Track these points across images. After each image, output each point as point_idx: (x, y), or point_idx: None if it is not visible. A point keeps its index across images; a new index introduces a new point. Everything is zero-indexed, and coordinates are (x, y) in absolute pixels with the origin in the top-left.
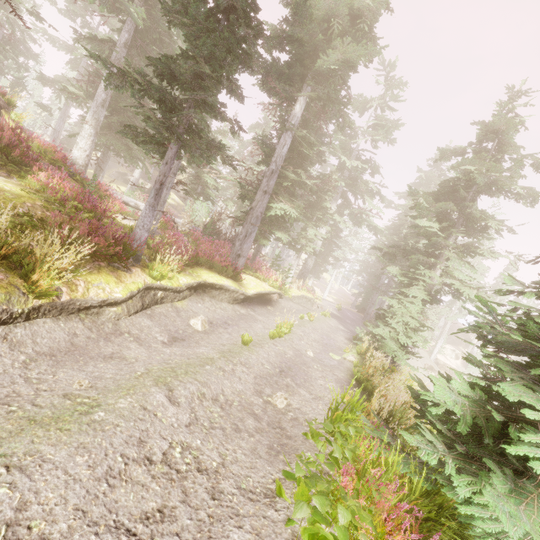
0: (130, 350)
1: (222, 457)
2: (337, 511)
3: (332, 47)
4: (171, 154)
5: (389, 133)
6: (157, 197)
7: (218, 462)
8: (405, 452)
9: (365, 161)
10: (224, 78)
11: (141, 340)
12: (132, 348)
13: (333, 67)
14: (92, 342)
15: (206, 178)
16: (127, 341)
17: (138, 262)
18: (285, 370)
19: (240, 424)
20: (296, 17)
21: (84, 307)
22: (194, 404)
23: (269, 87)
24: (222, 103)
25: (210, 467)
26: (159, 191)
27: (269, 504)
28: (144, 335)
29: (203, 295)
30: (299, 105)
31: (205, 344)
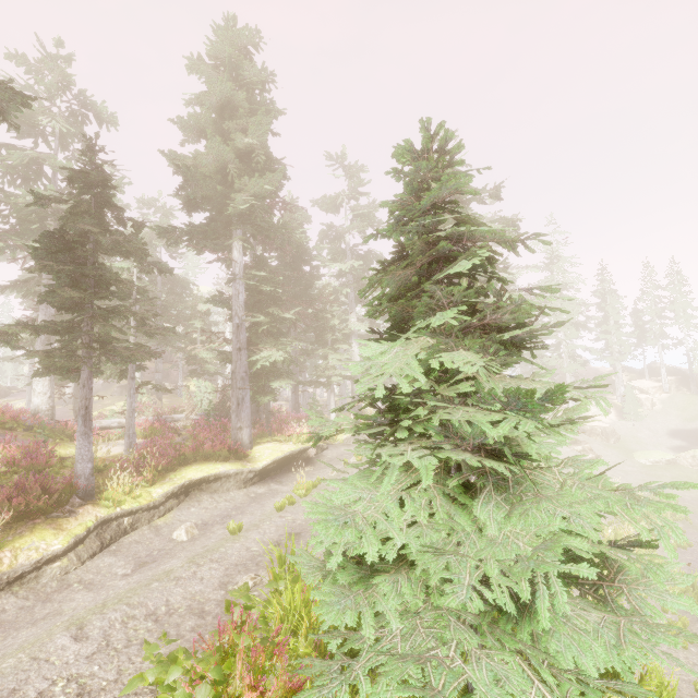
0: (73, 602)
1: (120, 673)
2: (168, 673)
3: (238, 189)
4: (86, 376)
5: (372, 218)
6: (86, 422)
7: (111, 680)
8: (298, 584)
9: (365, 255)
10: (111, 284)
11: (93, 585)
12: (77, 599)
13: (248, 205)
14: (25, 612)
15: (200, 354)
16: (74, 593)
17: (93, 497)
18: (283, 543)
19: (174, 631)
20: (189, 182)
21: (15, 578)
22: (112, 631)
23: (201, 248)
24: (120, 305)
25: (97, 687)
26: (87, 415)
27: (149, 697)
28: (101, 577)
29: (200, 495)
30: (235, 251)
31: (181, 555)
